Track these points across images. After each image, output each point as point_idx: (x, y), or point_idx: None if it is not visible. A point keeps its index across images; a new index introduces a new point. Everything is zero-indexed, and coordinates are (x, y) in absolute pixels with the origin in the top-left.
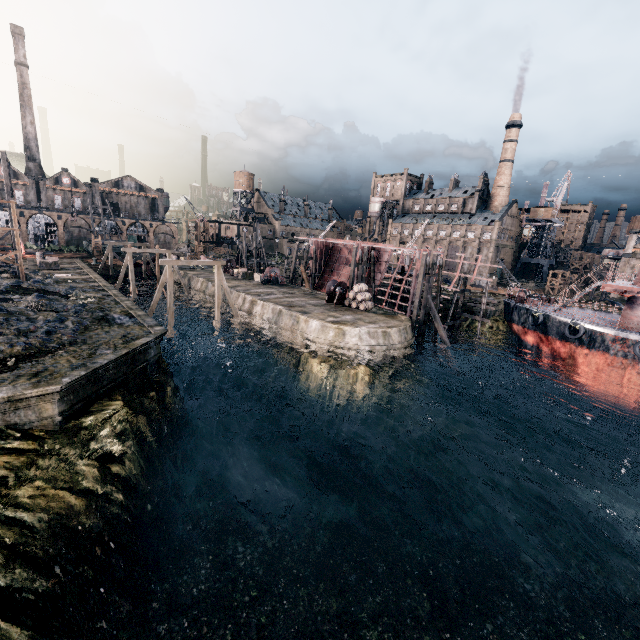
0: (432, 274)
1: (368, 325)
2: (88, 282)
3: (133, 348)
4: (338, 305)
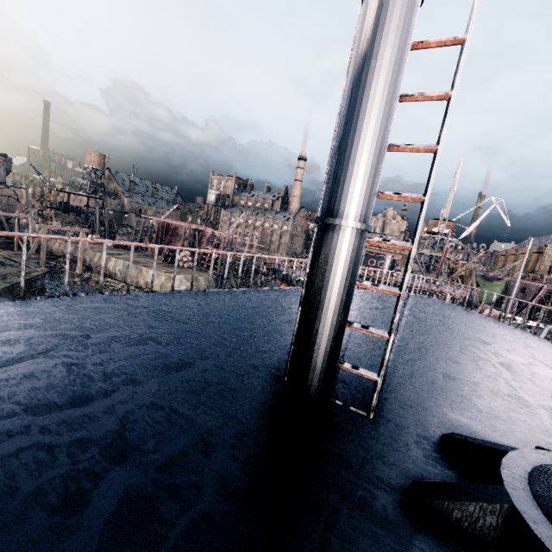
0: (229, 248)
1: (187, 274)
2: None
3: (32, 276)
4: (171, 264)
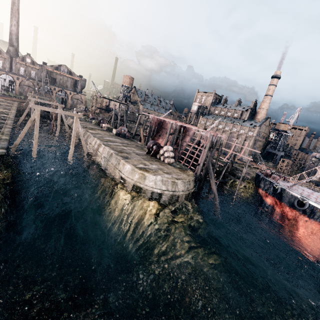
0: (214, 148)
1: (164, 174)
2: (2, 113)
3: None
4: (153, 157)
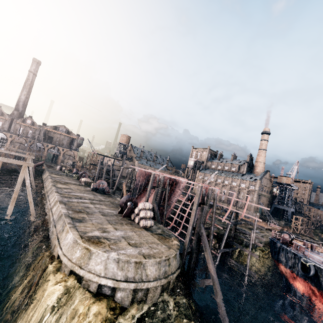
0: (206, 204)
1: (127, 248)
2: None
3: None
4: (126, 217)
